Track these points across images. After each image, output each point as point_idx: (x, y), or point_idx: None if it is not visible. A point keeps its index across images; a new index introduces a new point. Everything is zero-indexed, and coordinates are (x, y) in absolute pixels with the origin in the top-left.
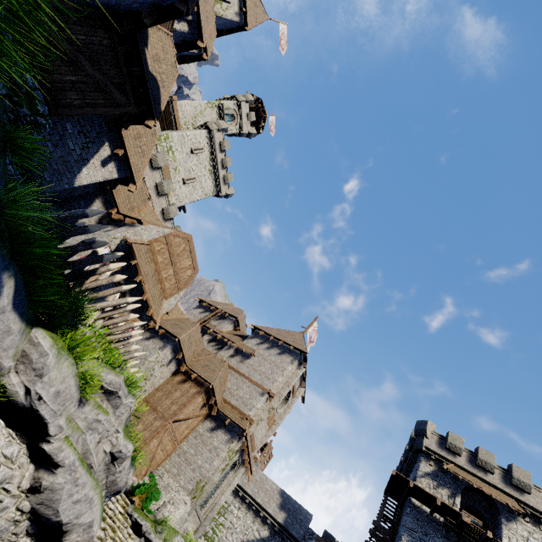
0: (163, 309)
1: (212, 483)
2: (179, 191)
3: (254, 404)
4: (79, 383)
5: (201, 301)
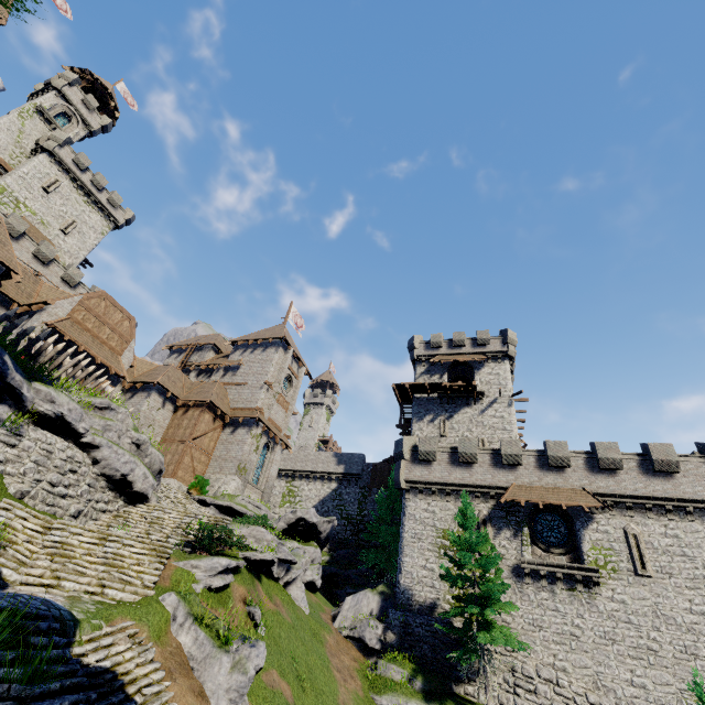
0: (124, 365)
1: (253, 463)
2: (66, 247)
3: (258, 398)
4: (79, 404)
5: (171, 347)
